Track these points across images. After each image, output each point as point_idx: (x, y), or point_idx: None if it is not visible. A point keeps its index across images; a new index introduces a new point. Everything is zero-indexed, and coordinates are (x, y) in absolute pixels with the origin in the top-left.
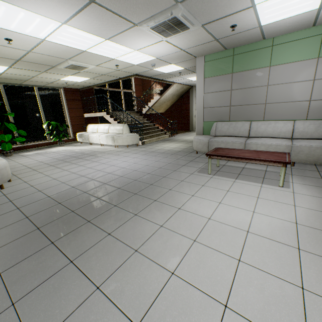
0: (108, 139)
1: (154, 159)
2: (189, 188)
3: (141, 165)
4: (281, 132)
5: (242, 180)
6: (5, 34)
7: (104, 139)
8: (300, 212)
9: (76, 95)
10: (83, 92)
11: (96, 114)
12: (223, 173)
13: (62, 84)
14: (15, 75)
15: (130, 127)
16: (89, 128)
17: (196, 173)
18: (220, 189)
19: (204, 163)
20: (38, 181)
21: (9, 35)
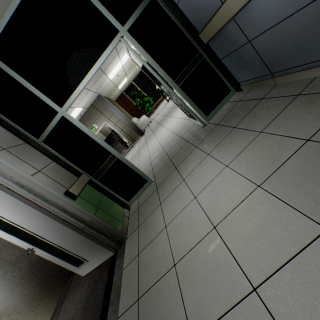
0: None
1: None
2: None
3: None
4: None
5: None
6: (116, 76)
7: None
8: None
9: None
10: None
11: None
12: None
13: None
14: (131, 76)
15: None
16: None
17: None
18: None
19: None
20: (156, 118)
21: (117, 75)
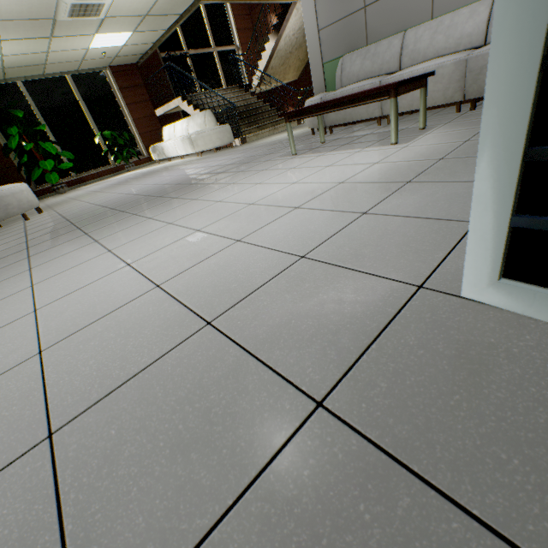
0: (185, 143)
1: (234, 157)
2: (239, 177)
3: (207, 167)
4: (463, 35)
5: (337, 151)
6: None
7: (181, 145)
8: (372, 168)
9: (133, 77)
10: (144, 70)
11: (170, 106)
12: (317, 150)
13: (102, 60)
14: (21, 56)
15: (221, 117)
16: (165, 134)
17: (275, 159)
18: (281, 170)
19: (306, 144)
20: (68, 208)
21: None
